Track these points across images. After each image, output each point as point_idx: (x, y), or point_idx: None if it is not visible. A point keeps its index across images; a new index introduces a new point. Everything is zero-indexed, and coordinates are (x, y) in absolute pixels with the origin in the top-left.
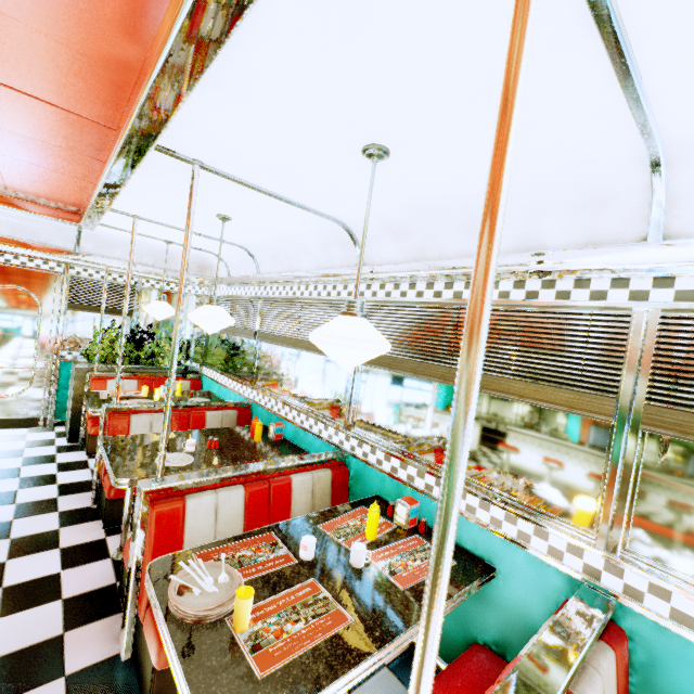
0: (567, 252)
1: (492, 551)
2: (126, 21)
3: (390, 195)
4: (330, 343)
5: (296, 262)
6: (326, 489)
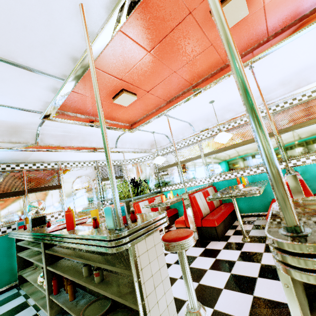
0: None
1: None
2: (300, 12)
3: (298, 66)
4: None
5: (222, 117)
6: None
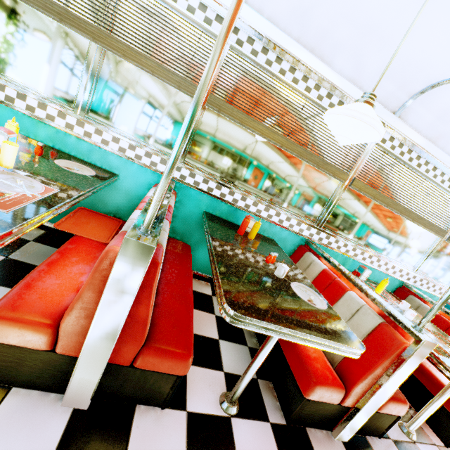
0: None
1: (380, 279)
2: None
3: None
4: None
5: (330, 51)
6: None
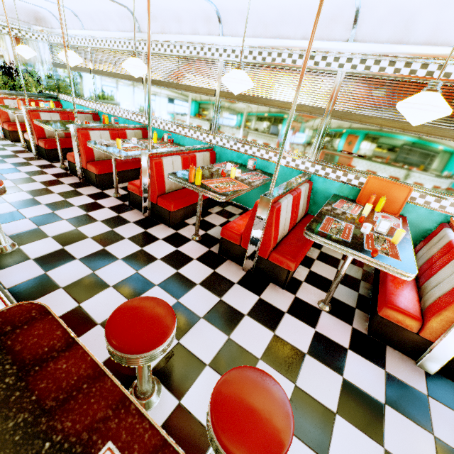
0: (204, 37)
1: (191, 144)
2: None
3: (144, 1)
4: (129, 67)
5: (106, 25)
6: (140, 137)
